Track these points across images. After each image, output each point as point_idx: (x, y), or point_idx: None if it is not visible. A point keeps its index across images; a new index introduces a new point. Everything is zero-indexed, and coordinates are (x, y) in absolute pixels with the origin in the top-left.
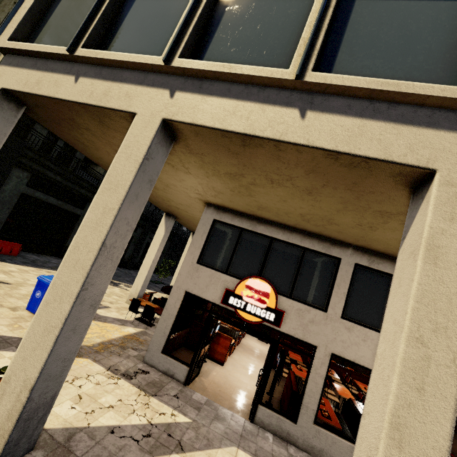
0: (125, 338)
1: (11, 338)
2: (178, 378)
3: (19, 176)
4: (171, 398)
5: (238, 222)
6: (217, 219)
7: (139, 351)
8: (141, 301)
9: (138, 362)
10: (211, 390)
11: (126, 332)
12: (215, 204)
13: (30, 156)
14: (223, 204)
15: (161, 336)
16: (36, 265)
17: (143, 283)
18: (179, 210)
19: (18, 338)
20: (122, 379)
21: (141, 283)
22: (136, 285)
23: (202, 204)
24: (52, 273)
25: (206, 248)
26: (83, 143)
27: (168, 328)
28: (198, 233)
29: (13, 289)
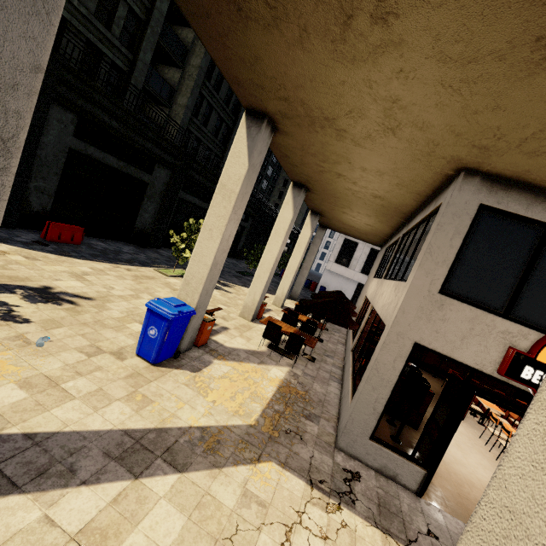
0: (281, 392)
1: (145, 433)
2: (405, 482)
3: (61, 119)
4: (430, 541)
5: (543, 212)
6: (489, 205)
7: (316, 421)
8: (281, 327)
9: (332, 450)
10: (452, 499)
11: (275, 378)
12: (490, 171)
13: (71, 84)
14: (525, 172)
15: (369, 414)
16: (109, 260)
17: (263, 290)
18: (338, 179)
19: (156, 432)
20: (343, 508)
21: (259, 290)
22: (252, 293)
23: (438, 171)
24: (133, 272)
25: (456, 264)
26: (240, 8)
27: (382, 403)
28: (443, 232)
29: (100, 310)
